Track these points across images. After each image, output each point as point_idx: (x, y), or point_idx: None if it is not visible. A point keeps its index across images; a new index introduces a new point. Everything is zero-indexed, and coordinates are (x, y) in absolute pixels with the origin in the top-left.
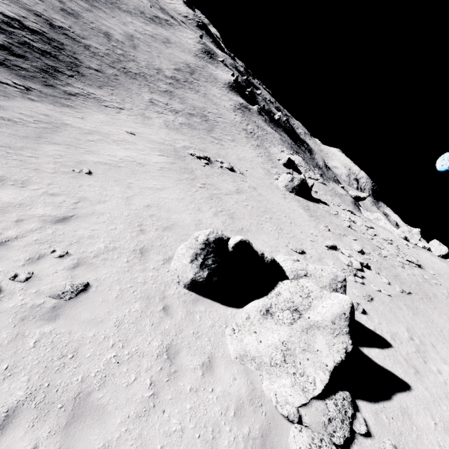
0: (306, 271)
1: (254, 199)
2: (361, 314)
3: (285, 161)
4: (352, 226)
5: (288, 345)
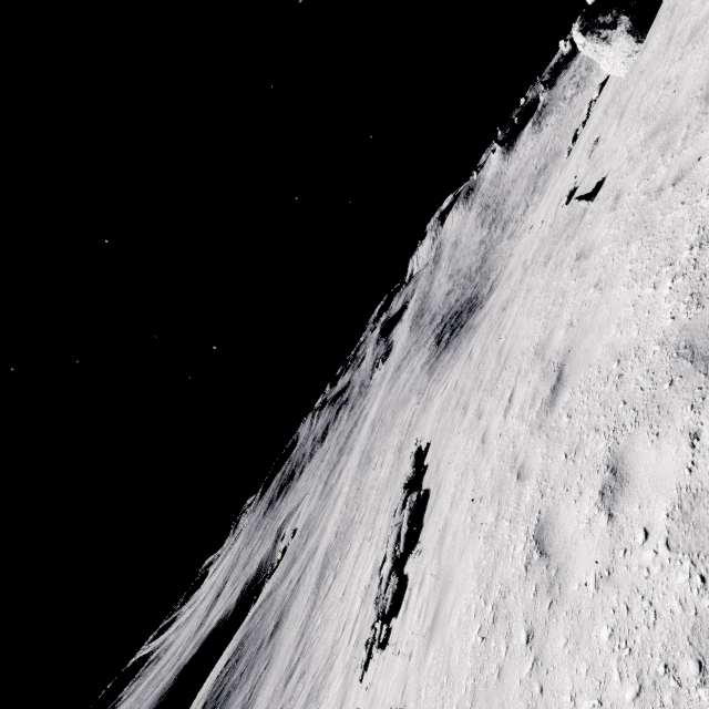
0: None
1: None
2: None
3: None
4: None
5: None
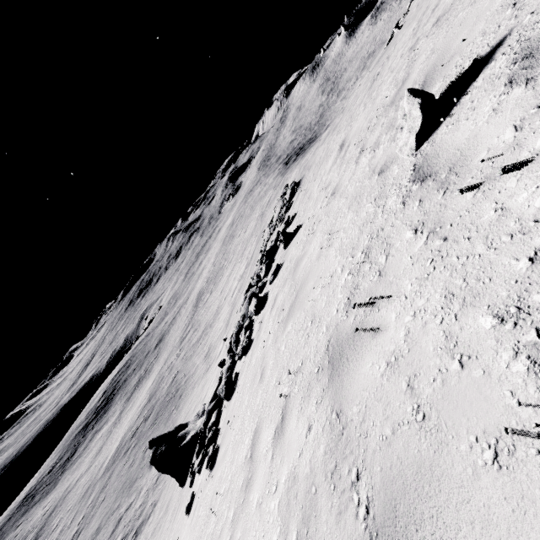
0: None
1: None
2: None
3: None
4: None
5: None
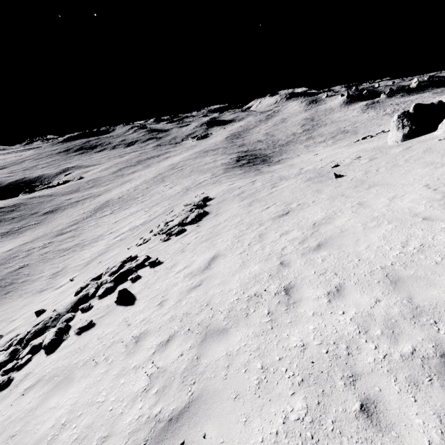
0: None
1: None
2: None
3: None
4: None
5: None
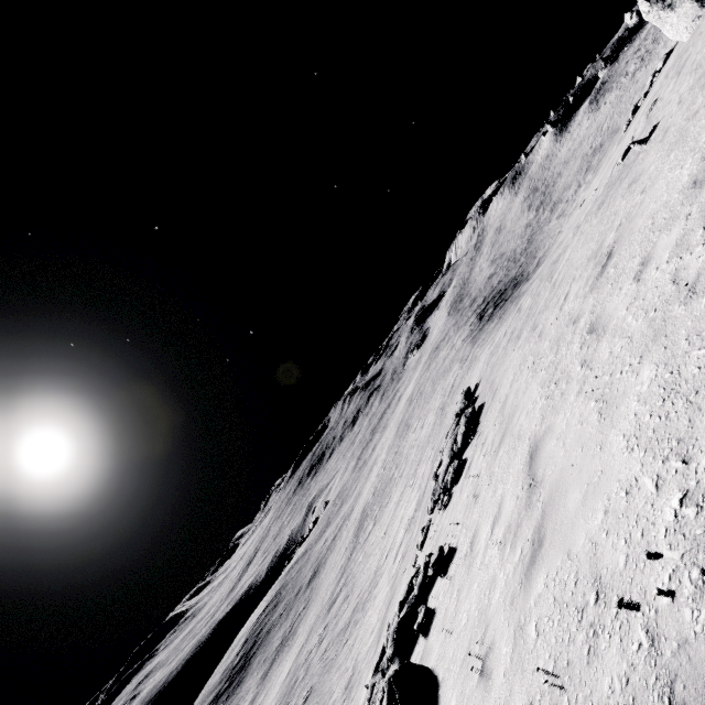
0: None
1: None
2: None
3: None
4: None
5: None
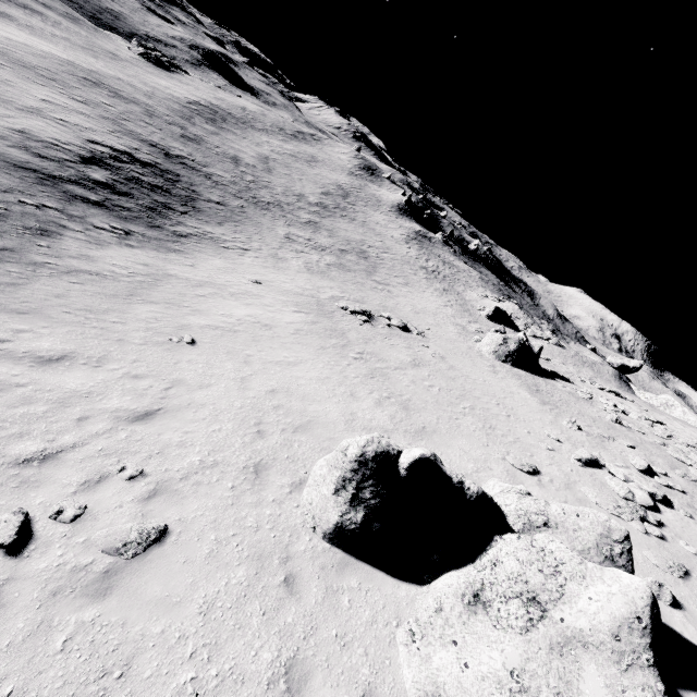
0: (546, 516)
1: (442, 376)
2: (670, 608)
3: (490, 311)
4: (622, 421)
5: (524, 680)
